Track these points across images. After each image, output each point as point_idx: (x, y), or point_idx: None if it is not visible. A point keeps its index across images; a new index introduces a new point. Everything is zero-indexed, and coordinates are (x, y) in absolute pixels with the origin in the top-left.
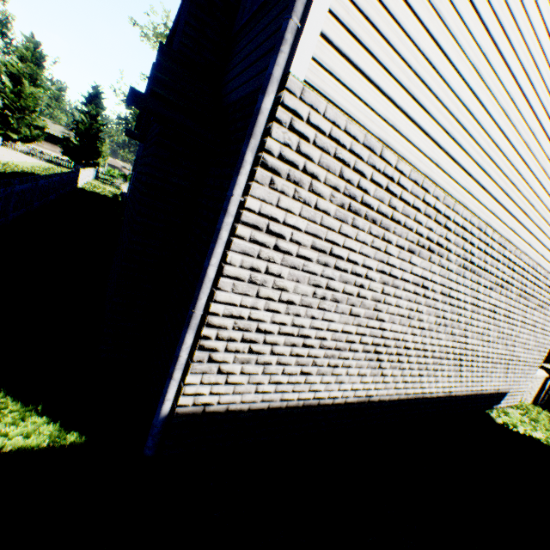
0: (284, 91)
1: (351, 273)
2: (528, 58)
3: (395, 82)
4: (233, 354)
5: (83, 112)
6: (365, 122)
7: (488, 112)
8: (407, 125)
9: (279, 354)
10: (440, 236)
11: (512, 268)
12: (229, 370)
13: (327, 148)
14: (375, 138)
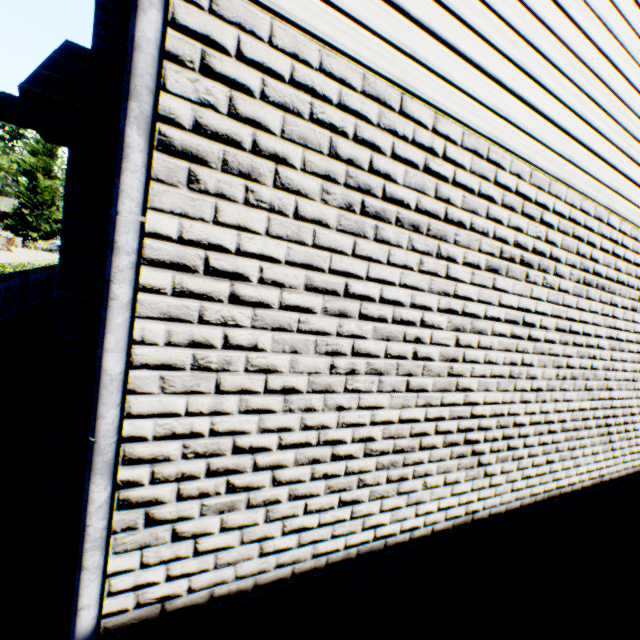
0: None
1: (395, 322)
2: None
3: None
4: (196, 501)
5: None
6: (358, 51)
7: (576, 23)
8: (439, 52)
9: (291, 481)
10: (537, 239)
11: None
12: (196, 531)
13: (294, 104)
14: (383, 81)
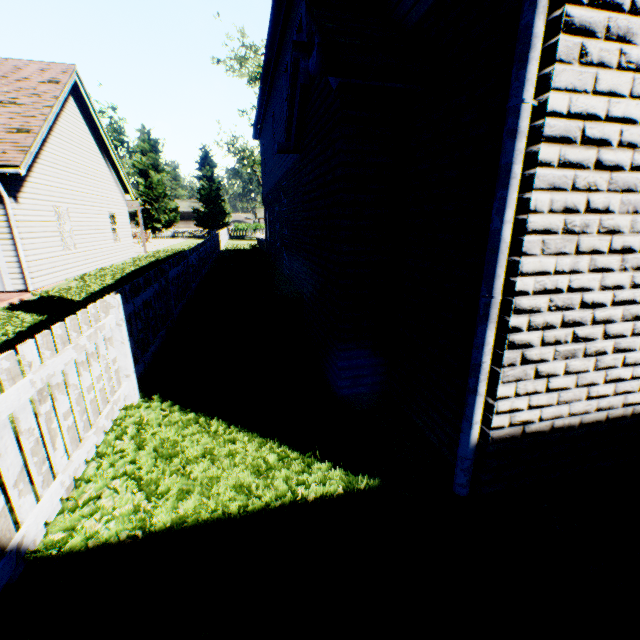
0: None
1: None
2: None
3: None
4: (551, 347)
5: (201, 178)
6: None
7: None
8: None
9: (615, 336)
10: None
11: None
12: (547, 372)
13: None
14: None
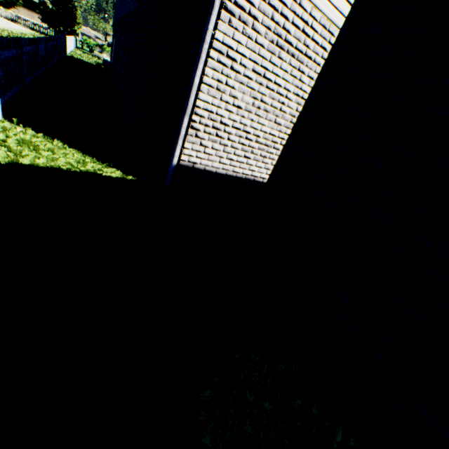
0: None
1: (277, 93)
2: None
3: None
4: (208, 135)
5: None
6: None
7: None
8: None
9: (232, 141)
10: None
11: None
12: (205, 145)
13: None
14: None
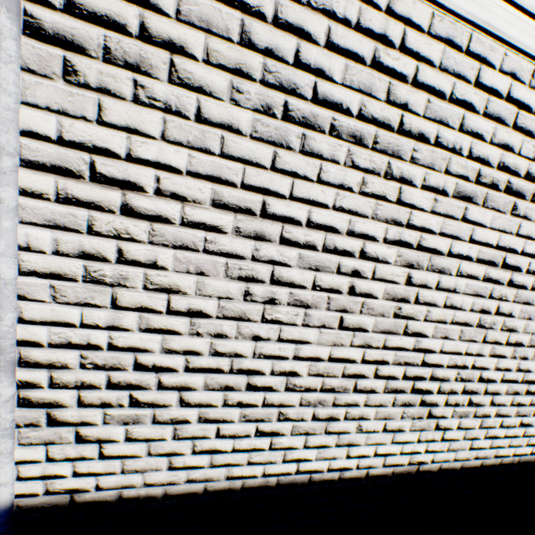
0: None
1: (326, 250)
2: None
3: None
4: (99, 409)
5: None
6: None
7: None
8: None
9: (201, 404)
10: (534, 161)
11: None
12: (100, 436)
13: None
14: None
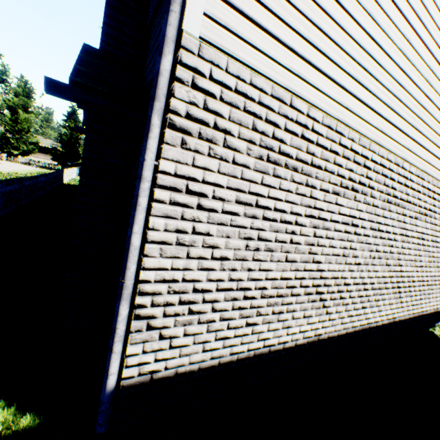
0: (180, 49)
1: (281, 222)
2: (417, 0)
3: (294, 33)
4: (173, 318)
5: (65, 126)
6: (270, 74)
7: (388, 54)
8: (312, 73)
9: (221, 310)
10: (361, 176)
11: (432, 197)
12: (171, 334)
13: (236, 102)
14: (282, 89)
